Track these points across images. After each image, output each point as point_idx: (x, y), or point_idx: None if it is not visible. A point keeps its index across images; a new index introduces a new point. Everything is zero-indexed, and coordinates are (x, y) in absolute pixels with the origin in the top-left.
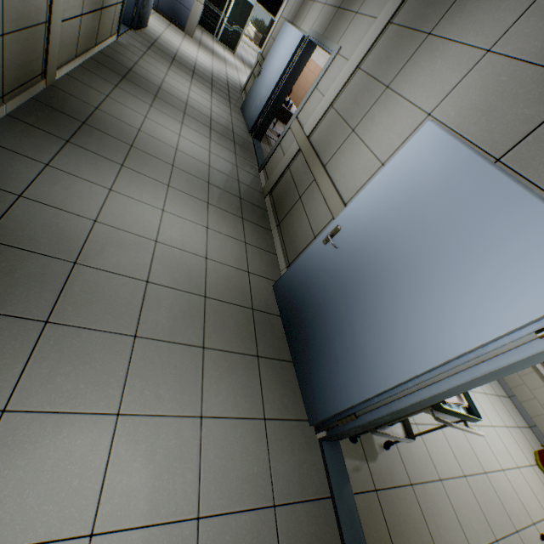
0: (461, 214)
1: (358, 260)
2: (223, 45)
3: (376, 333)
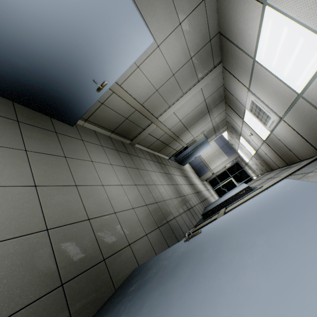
0: (289, 211)
1: (195, 248)
2: (215, 192)
3: (154, 313)
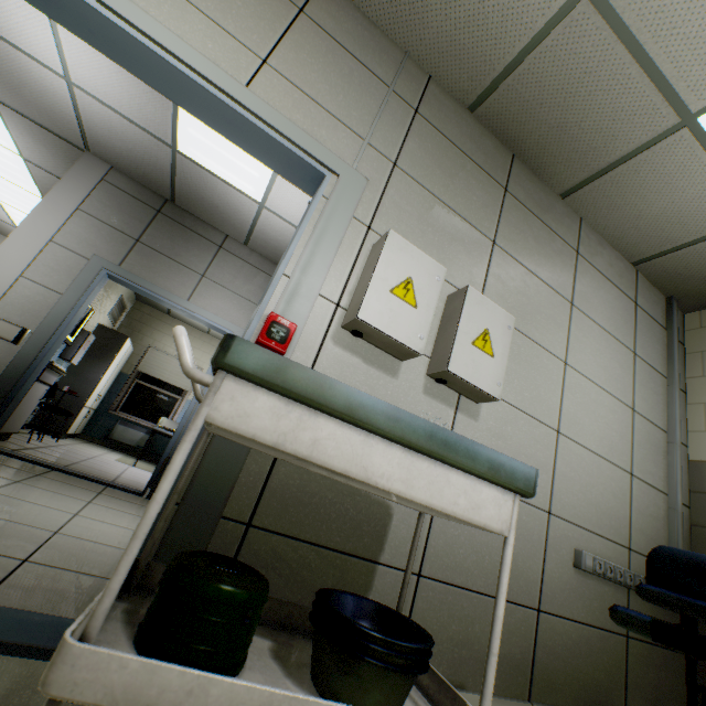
0: None
1: None
2: None
3: None
